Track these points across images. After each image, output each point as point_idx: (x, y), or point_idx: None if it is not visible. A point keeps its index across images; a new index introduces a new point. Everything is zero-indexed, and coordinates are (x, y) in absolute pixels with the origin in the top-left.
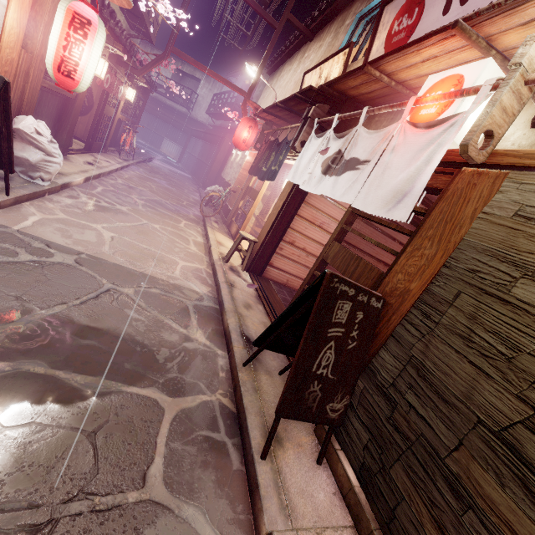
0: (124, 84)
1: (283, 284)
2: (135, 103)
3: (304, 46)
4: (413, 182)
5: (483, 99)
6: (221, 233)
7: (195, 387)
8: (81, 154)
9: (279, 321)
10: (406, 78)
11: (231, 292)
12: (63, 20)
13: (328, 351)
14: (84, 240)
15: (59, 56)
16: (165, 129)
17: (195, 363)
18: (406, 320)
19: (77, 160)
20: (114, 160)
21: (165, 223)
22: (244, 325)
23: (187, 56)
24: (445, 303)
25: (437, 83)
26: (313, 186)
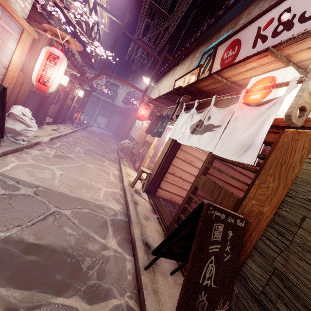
0: (77, 88)
1: (168, 200)
2: (83, 98)
3: (174, 68)
4: (253, 138)
5: (293, 88)
6: (129, 168)
7: (108, 292)
8: (50, 125)
9: (171, 237)
10: (236, 80)
11: (136, 208)
12: (43, 56)
13: (210, 264)
14: (43, 177)
15: (40, 74)
16: (99, 111)
17: (109, 268)
18: (264, 236)
19: (47, 128)
20: (69, 128)
21: (95, 163)
22: (144, 233)
23: (112, 74)
24: (294, 225)
25: (258, 81)
26: (185, 141)
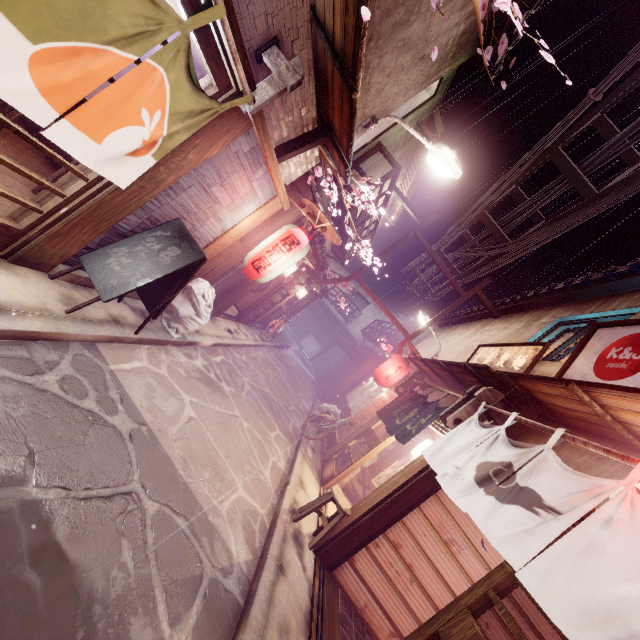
0: (301, 285)
1: (357, 608)
2: (301, 299)
3: (486, 319)
4: None
5: None
6: (310, 468)
7: None
8: (229, 320)
9: None
10: (631, 421)
11: (275, 583)
12: (280, 235)
13: None
14: (161, 408)
15: (260, 255)
16: (316, 327)
17: None
18: None
19: (221, 324)
20: (252, 336)
21: (256, 424)
22: None
23: (367, 286)
24: None
25: None
26: (456, 490)
